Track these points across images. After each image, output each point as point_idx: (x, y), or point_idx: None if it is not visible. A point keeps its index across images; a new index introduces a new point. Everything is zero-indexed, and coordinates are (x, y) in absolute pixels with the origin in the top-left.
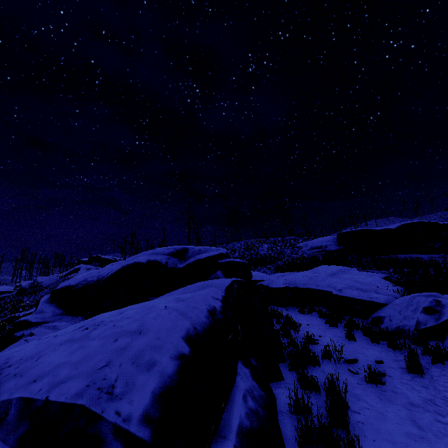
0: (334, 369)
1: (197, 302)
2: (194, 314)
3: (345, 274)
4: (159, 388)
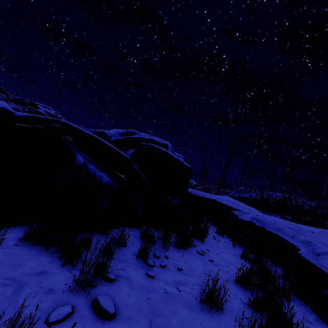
0: (58, 286)
1: None
2: None
3: None
4: None
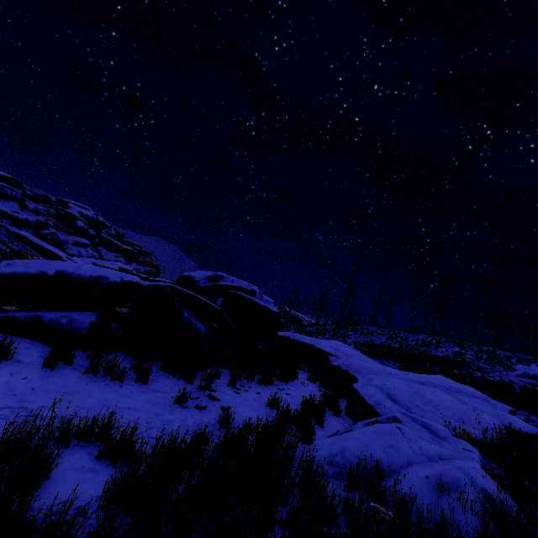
0: (188, 390)
1: (101, 271)
2: (86, 271)
3: (434, 388)
4: (19, 272)
